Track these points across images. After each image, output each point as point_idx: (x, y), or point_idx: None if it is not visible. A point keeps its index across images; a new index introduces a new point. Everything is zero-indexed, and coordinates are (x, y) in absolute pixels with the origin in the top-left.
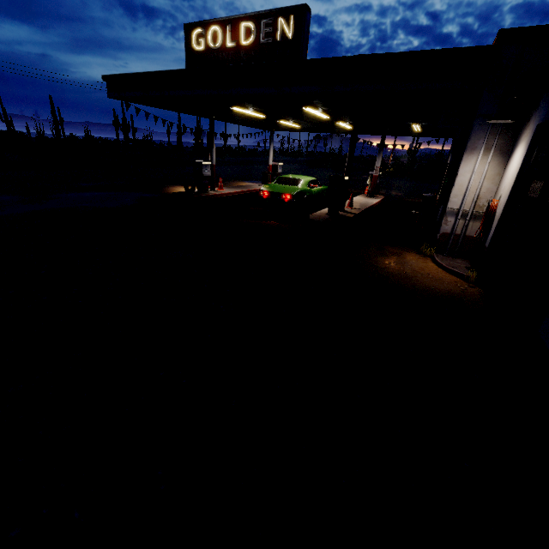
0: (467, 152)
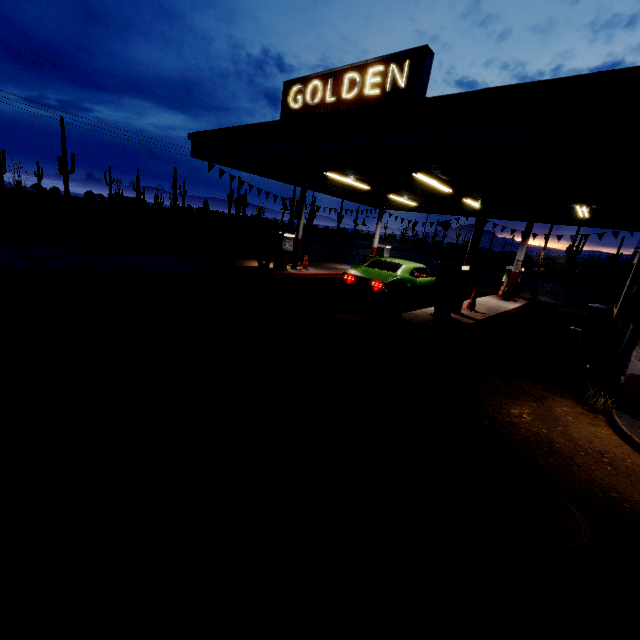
0: None
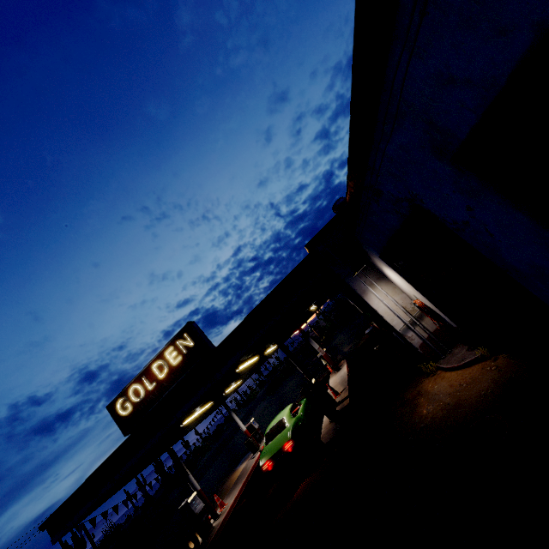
0: (363, 296)
